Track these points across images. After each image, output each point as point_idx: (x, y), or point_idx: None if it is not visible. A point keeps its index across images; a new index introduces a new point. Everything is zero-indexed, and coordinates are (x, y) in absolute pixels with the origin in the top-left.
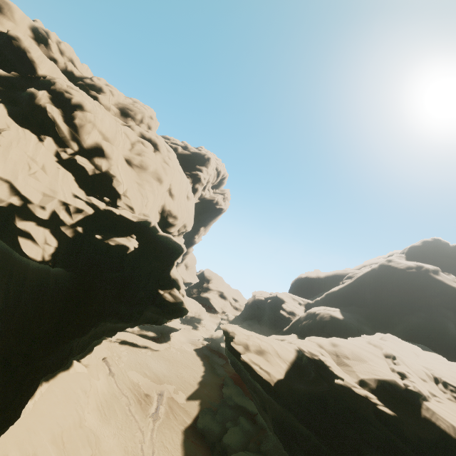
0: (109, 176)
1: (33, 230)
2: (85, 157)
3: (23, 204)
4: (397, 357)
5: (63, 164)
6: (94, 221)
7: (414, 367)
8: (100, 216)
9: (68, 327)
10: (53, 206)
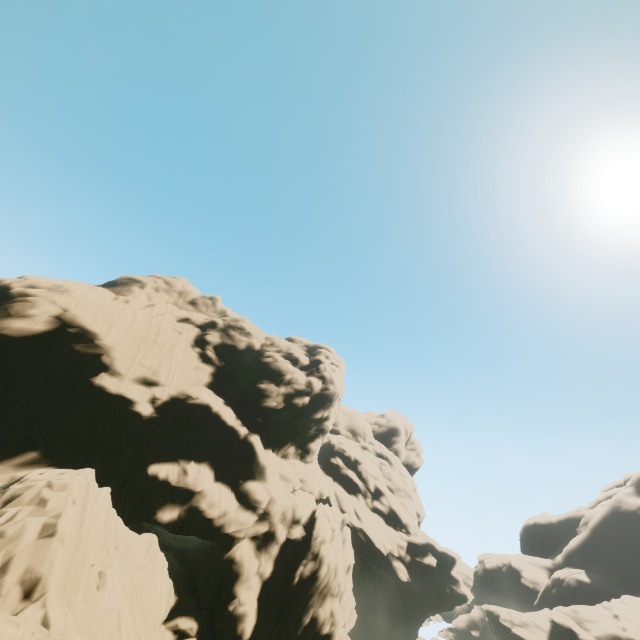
0: (394, 510)
1: (398, 564)
2: (375, 499)
3: (389, 551)
4: (621, 615)
5: (373, 510)
6: (408, 548)
7: (635, 621)
8: (409, 544)
9: (419, 617)
10: (396, 547)
